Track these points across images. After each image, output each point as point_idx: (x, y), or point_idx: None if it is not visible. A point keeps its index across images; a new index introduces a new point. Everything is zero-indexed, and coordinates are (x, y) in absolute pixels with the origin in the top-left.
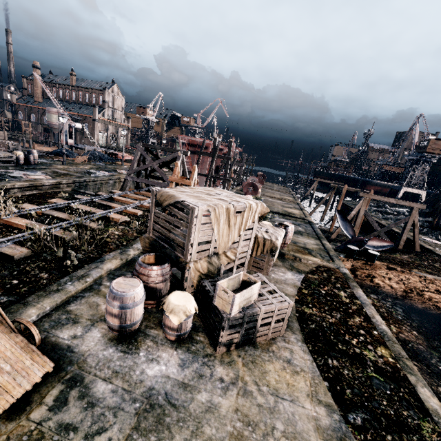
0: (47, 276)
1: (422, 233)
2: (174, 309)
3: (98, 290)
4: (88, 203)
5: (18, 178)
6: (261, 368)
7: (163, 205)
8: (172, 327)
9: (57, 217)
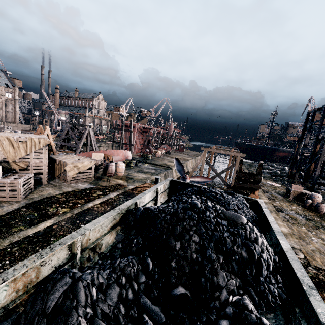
0: None
1: (274, 180)
2: None
3: None
4: None
5: None
6: None
7: None
8: None
9: None
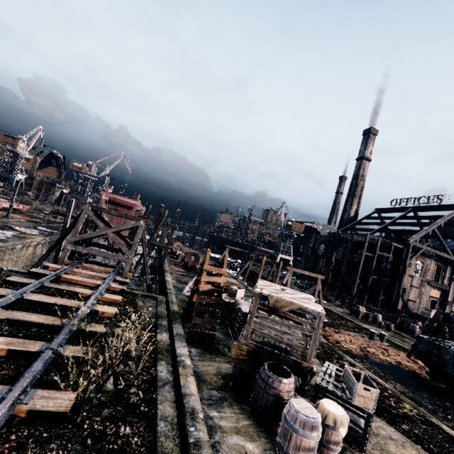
0: (131, 430)
1: (311, 295)
2: (342, 421)
3: (218, 427)
4: (42, 290)
5: None
6: (391, 453)
7: (281, 311)
8: (339, 441)
9: (31, 322)
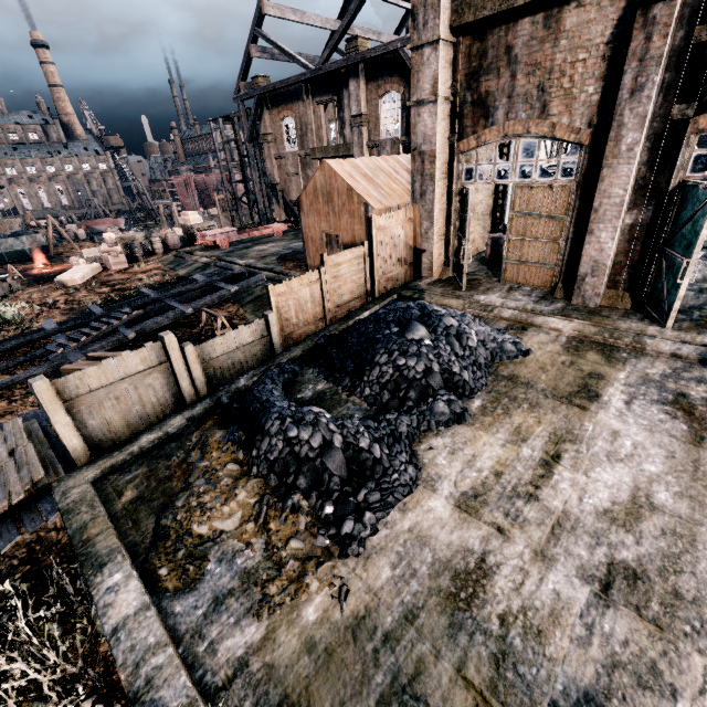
0: None
1: None
2: None
3: None
4: None
5: None
6: None
7: None
8: None
9: None
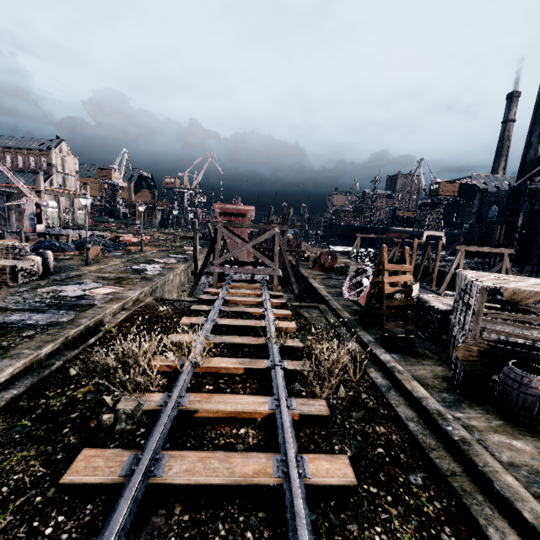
0: (385, 429)
1: None
2: None
3: (471, 426)
4: (223, 315)
5: (88, 297)
6: None
7: (522, 304)
8: None
9: (240, 344)
